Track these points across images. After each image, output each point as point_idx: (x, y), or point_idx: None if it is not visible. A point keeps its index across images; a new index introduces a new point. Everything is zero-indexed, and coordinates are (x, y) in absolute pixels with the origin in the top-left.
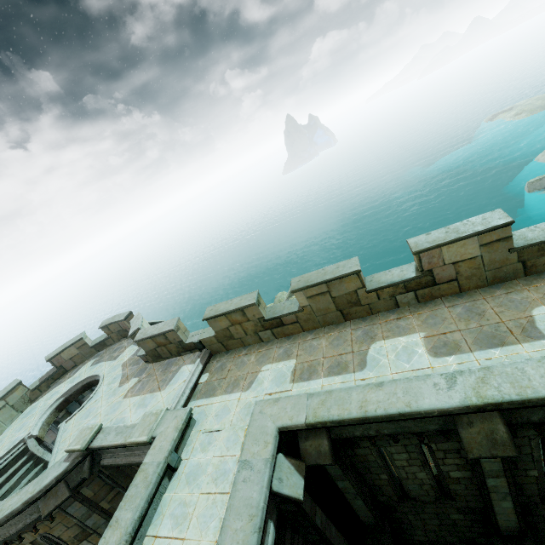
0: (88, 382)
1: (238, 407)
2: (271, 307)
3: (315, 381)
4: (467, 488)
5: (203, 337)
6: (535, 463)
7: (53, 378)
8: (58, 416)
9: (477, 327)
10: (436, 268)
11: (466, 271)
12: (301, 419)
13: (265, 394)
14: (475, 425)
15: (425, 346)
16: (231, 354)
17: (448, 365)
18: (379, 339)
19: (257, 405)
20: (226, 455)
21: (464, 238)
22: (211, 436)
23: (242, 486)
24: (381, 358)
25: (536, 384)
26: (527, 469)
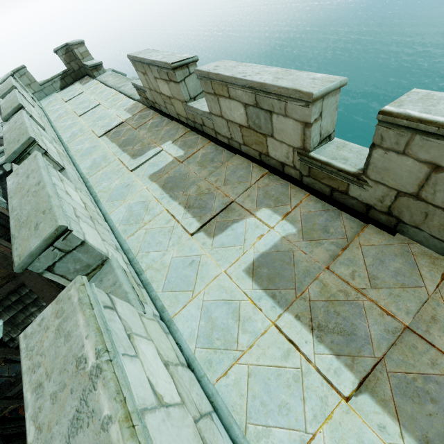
0: None
1: None
2: None
3: None
4: None
5: None
6: None
7: None
8: None
9: None
10: None
11: None
12: None
13: None
14: None
15: None
16: None
17: None
18: None
19: None
20: None
21: None
22: None
23: None
24: None
25: None
26: None
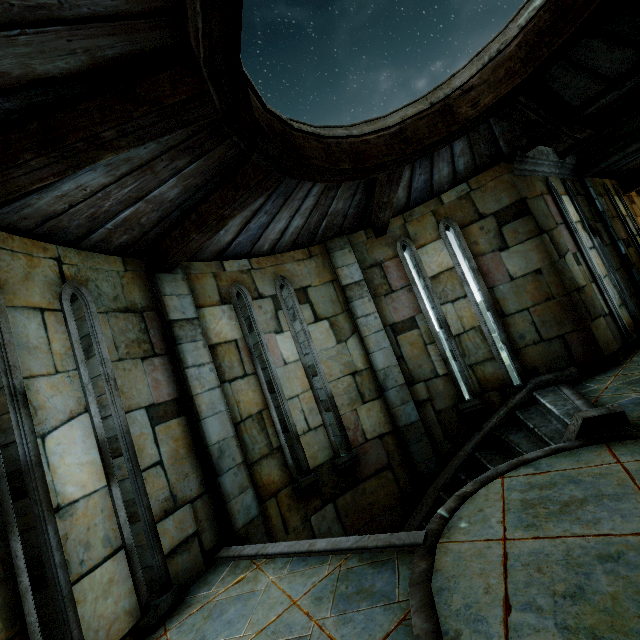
0: (283, 126)
1: None
2: None
3: None
4: None
5: None
6: None
7: None
8: None
9: None
10: None
11: None
12: None
13: None
14: None
15: None
16: None
17: None
18: None
19: None
20: None
21: None
22: None
23: None
24: None
25: None
26: None
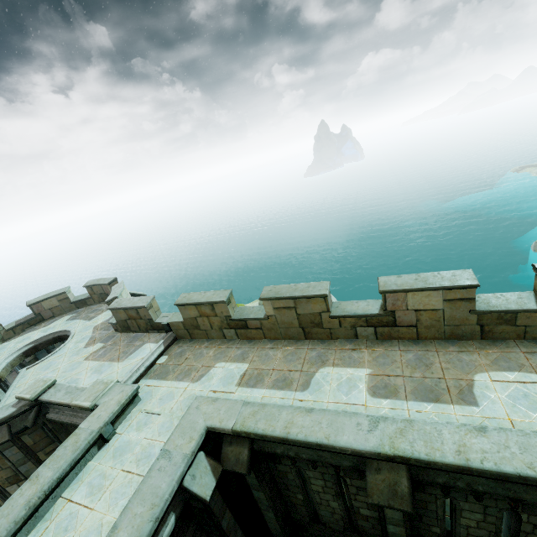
0: (59, 335)
1: (182, 396)
2: (240, 308)
3: (258, 389)
4: (373, 527)
5: (171, 320)
6: (438, 521)
7: (29, 323)
8: (25, 360)
9: (420, 377)
10: (399, 311)
11: (426, 320)
12: (230, 424)
13: (210, 390)
14: (382, 472)
15: (367, 383)
16: (193, 343)
17: (381, 407)
18: (329, 365)
19: (196, 400)
20: (156, 439)
21: (430, 289)
22: (149, 417)
23: (155, 474)
24: (325, 384)
25: (446, 449)
26: (431, 525)
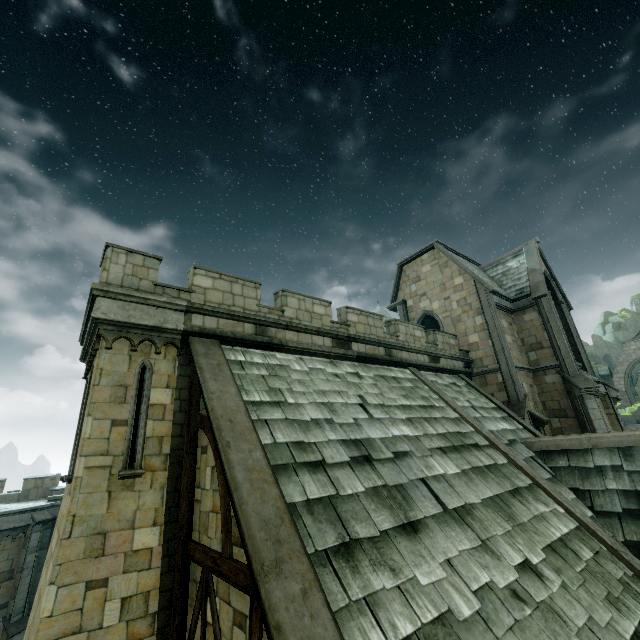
0: None
1: None
2: None
3: None
4: None
5: None
6: None
7: None
8: None
9: None
10: None
11: None
12: None
13: None
14: None
15: None
16: None
17: None
18: None
19: None
20: None
21: None
22: None
23: None
24: None
25: None
26: None
